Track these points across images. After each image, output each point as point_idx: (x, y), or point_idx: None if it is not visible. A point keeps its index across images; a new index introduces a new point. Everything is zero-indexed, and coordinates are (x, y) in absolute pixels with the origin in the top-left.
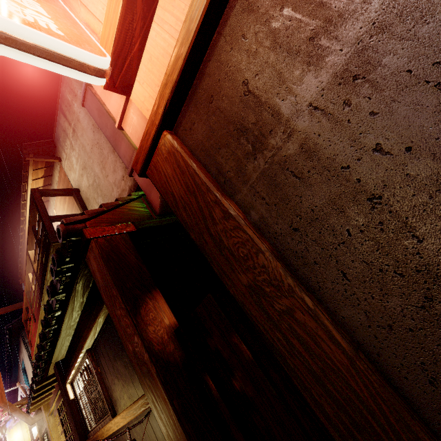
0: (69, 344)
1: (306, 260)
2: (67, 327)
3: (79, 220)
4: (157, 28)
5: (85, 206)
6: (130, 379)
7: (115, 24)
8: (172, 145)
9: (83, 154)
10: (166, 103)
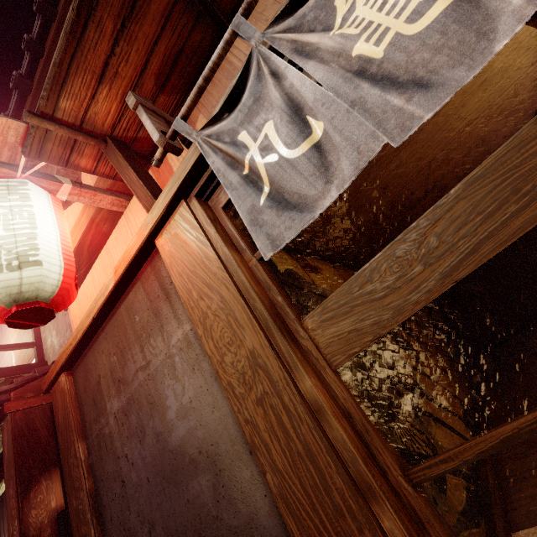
0: None
1: (103, 501)
2: None
3: (5, 390)
4: (91, 278)
5: (39, 333)
6: None
7: None
8: (64, 386)
9: None
10: (63, 362)
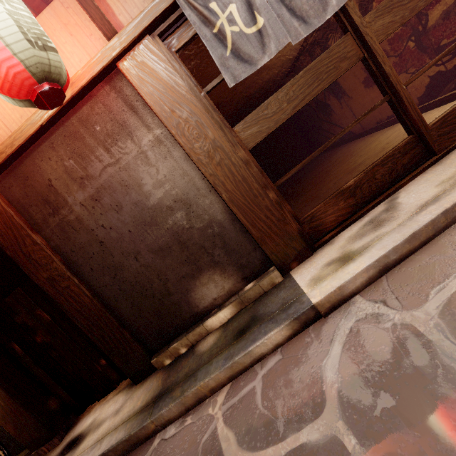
0: None
1: (77, 264)
2: None
3: None
4: None
5: None
6: None
7: None
8: None
9: None
10: None
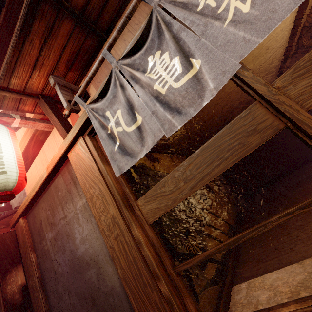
0: None
1: (45, 281)
2: None
3: None
4: (34, 165)
5: None
6: None
7: None
8: (22, 225)
9: None
10: (21, 213)
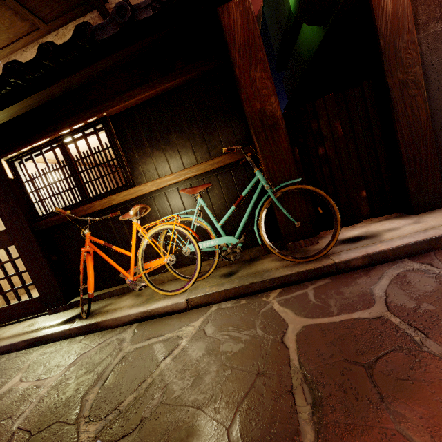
0: (31, 109)
1: (428, 79)
2: (78, 78)
3: None
4: None
5: None
6: (192, 149)
7: None
8: None
9: None
10: None
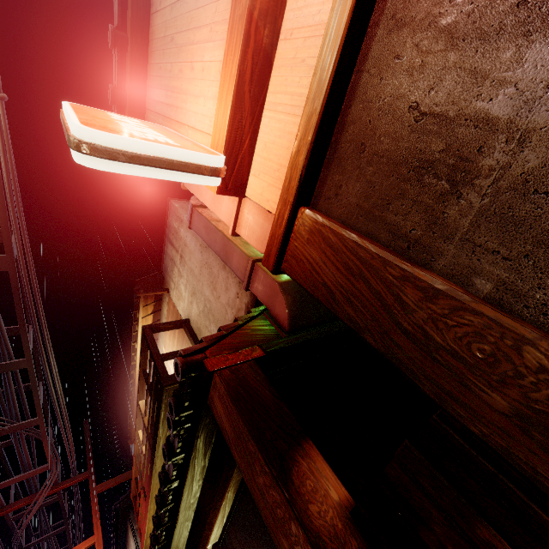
0: (188, 535)
1: None
2: (186, 506)
3: (198, 350)
4: (269, 114)
5: (196, 338)
6: None
7: (225, 127)
8: (315, 221)
9: (192, 279)
10: (301, 171)
